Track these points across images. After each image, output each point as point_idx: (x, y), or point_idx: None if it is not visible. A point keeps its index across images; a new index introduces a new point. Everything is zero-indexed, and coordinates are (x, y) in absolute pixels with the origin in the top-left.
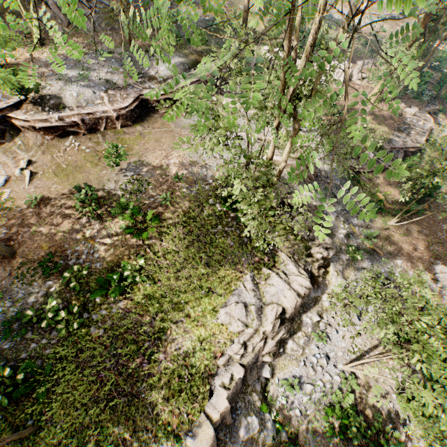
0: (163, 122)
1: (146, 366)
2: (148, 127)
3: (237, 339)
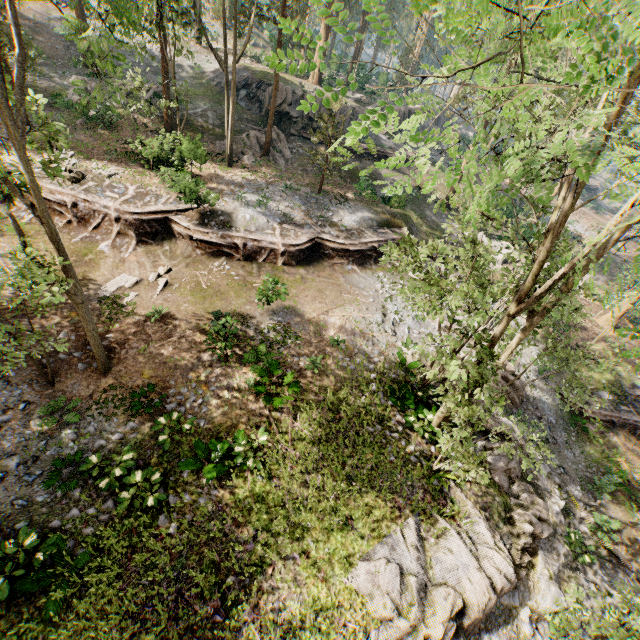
0: (331, 273)
1: (219, 621)
2: (313, 273)
3: (376, 632)
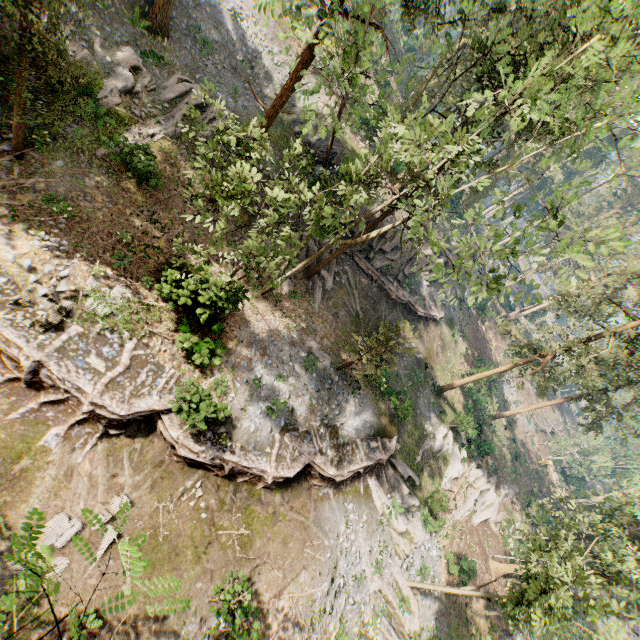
0: (306, 500)
1: None
2: (287, 502)
3: None
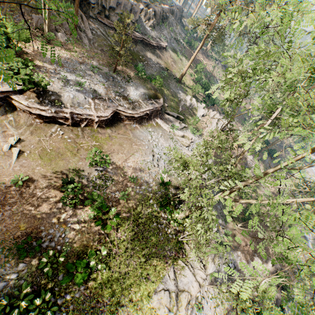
0: (125, 130)
1: None
2: (115, 131)
3: None
